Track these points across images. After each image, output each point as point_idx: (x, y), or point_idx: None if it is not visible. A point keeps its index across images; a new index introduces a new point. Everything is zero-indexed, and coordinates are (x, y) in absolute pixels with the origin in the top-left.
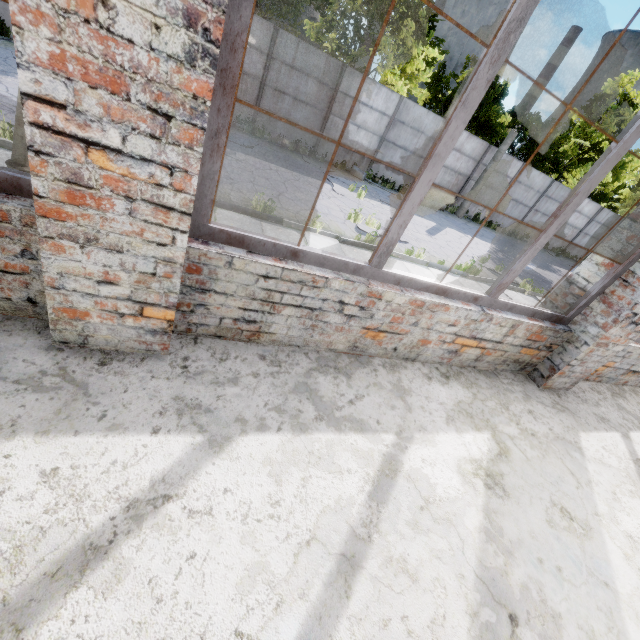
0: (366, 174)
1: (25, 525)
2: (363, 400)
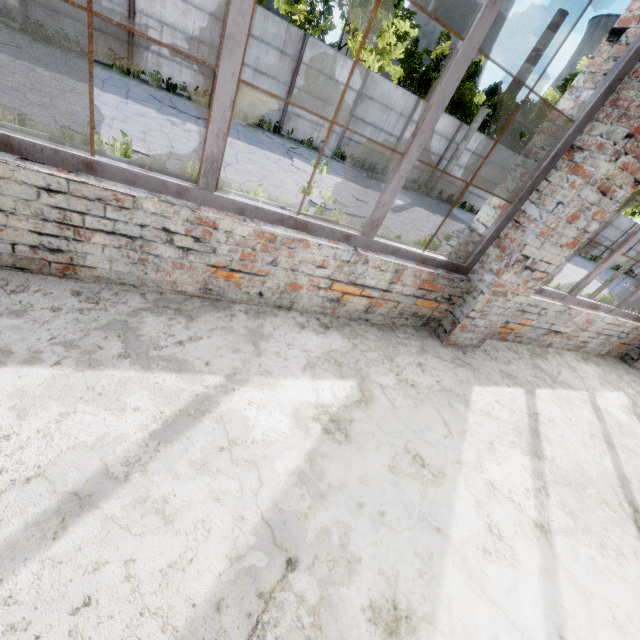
0: (333, 152)
1: None
2: (198, 342)
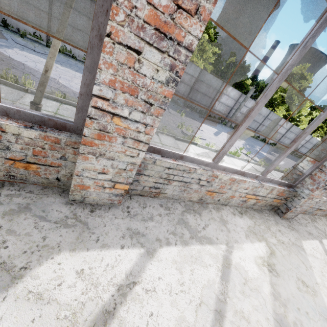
0: (184, 104)
1: (74, 301)
2: (208, 227)
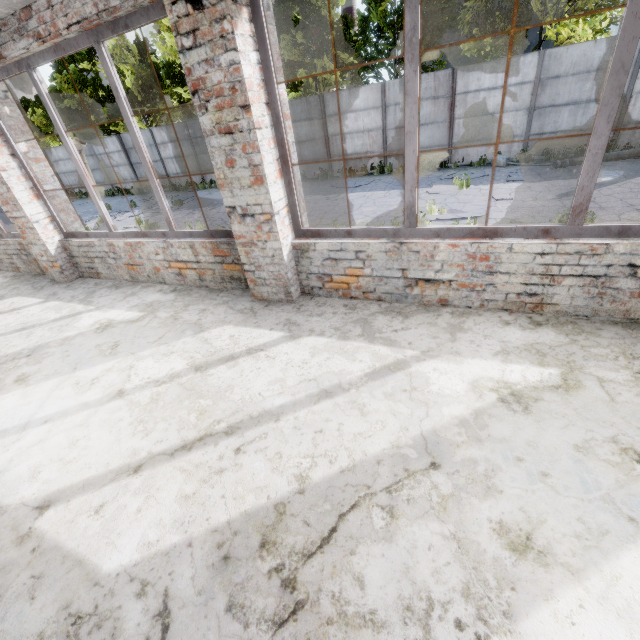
0: (507, 158)
1: None
2: (107, 296)
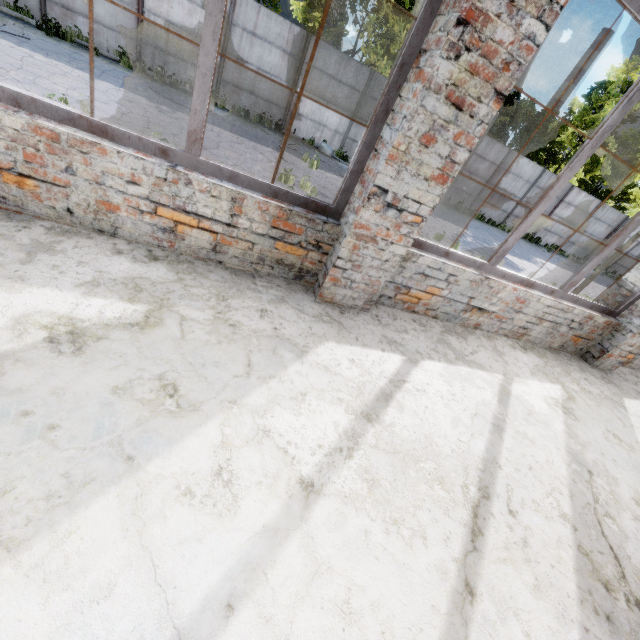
0: (333, 151)
1: None
2: None
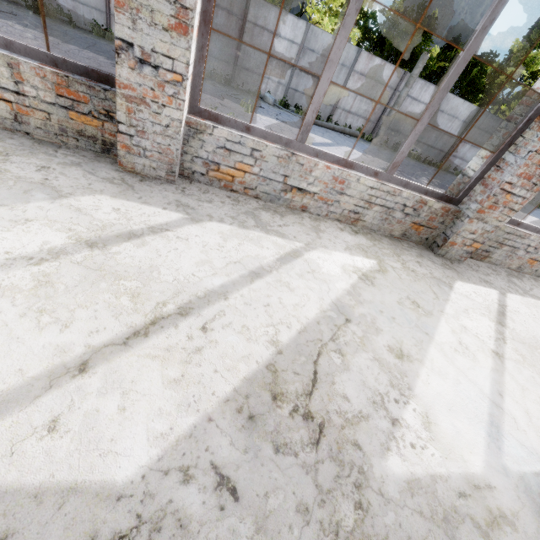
0: (275, 99)
1: None
2: None
